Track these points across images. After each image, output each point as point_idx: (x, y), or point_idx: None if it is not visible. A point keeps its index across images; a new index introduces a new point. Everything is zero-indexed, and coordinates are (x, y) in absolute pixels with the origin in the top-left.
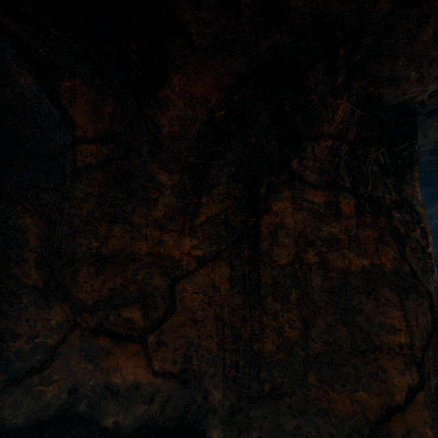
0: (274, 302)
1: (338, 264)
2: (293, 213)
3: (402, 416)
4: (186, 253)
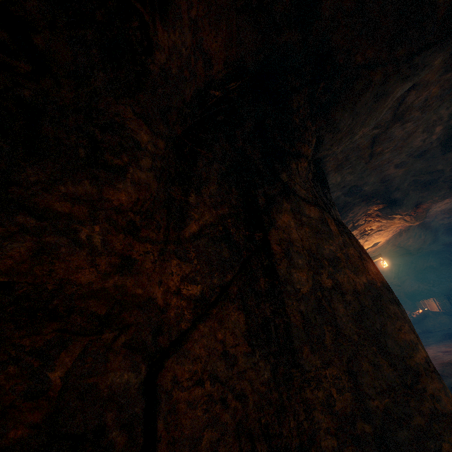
0: (312, 356)
1: (347, 285)
2: (297, 228)
3: None
4: (174, 291)
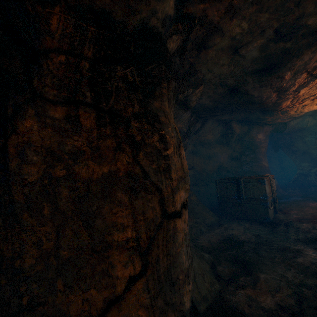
0: (30, 219)
1: (83, 174)
2: (40, 130)
3: (118, 306)
4: None
